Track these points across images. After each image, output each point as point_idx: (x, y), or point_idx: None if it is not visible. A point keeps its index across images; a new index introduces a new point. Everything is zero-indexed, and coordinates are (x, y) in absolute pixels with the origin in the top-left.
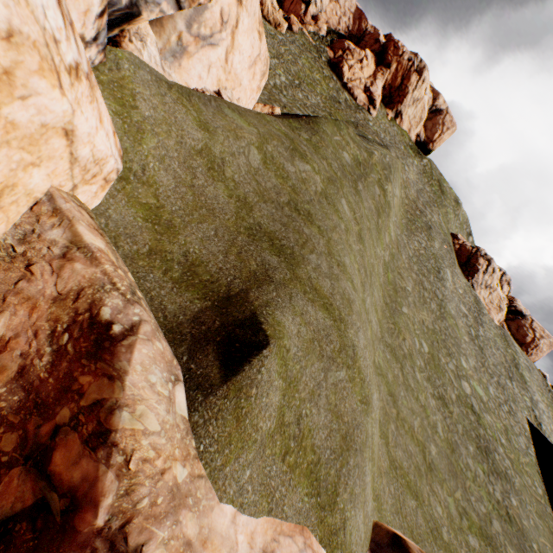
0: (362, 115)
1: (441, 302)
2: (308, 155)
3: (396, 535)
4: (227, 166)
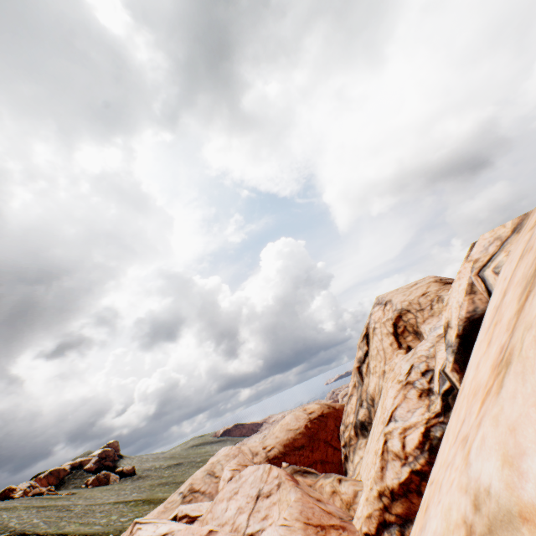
0: None
1: None
2: None
3: None
4: None
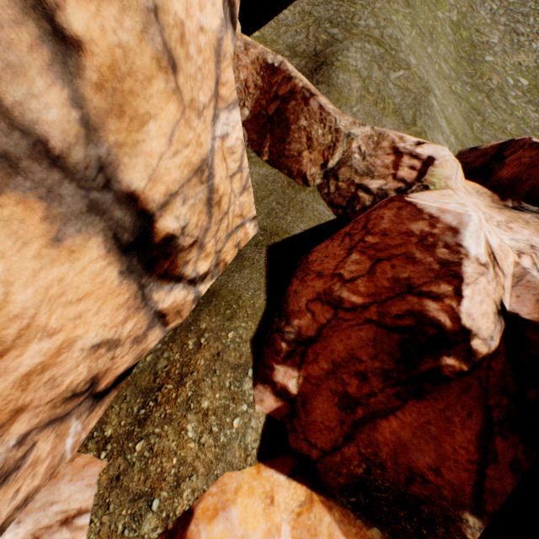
0: None
1: None
2: None
3: (472, 148)
4: None
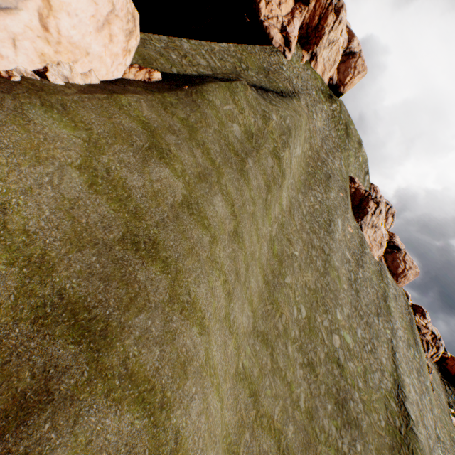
0: (277, 58)
1: (328, 257)
2: (171, 152)
3: None
4: (14, 212)
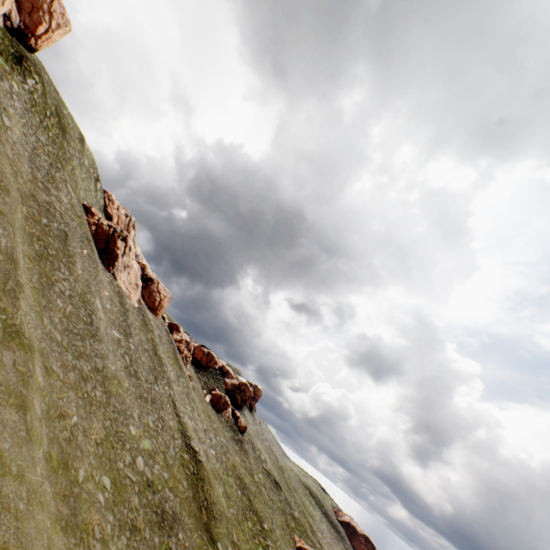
0: None
1: (104, 372)
2: None
3: None
4: None
